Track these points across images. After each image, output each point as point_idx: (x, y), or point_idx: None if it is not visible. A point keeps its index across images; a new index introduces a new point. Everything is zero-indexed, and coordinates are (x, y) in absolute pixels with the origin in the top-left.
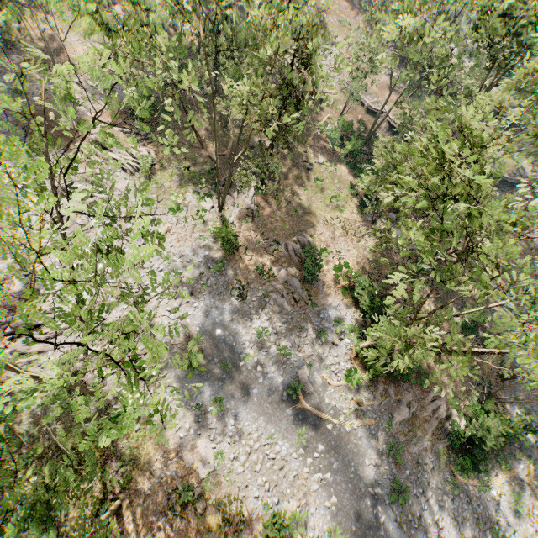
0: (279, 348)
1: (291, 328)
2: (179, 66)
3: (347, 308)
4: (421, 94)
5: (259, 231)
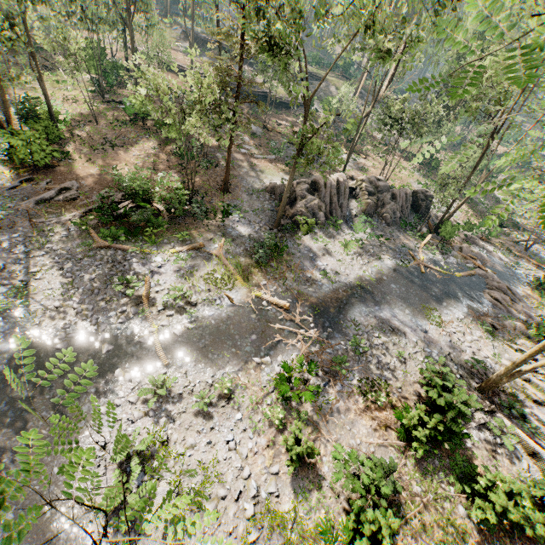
0: None
1: None
2: None
3: None
4: (203, 54)
5: None
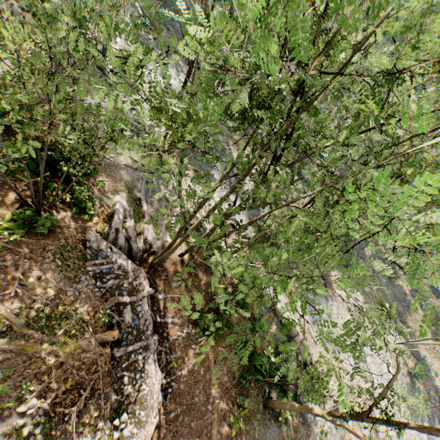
0: None
1: None
2: None
3: None
4: None
5: (411, 357)
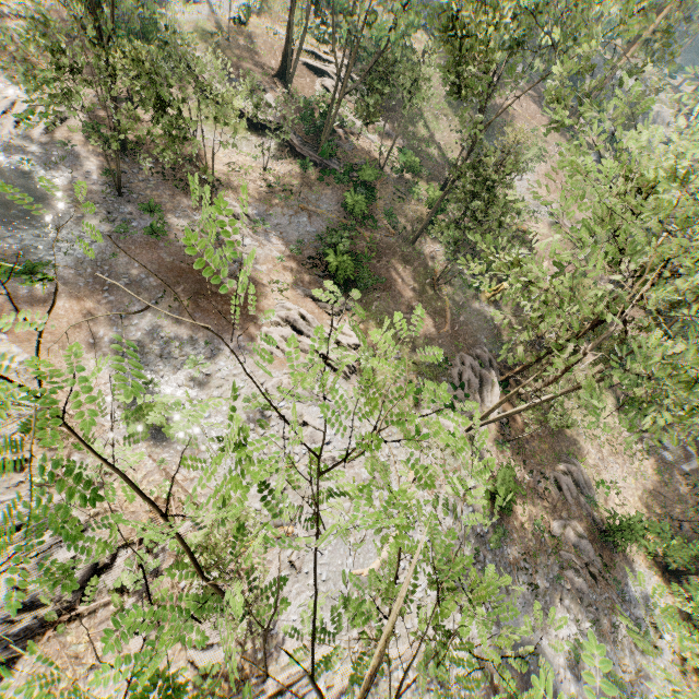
0: (604, 673)
1: (602, 629)
2: (366, 192)
3: (649, 578)
4: None
5: (519, 459)
